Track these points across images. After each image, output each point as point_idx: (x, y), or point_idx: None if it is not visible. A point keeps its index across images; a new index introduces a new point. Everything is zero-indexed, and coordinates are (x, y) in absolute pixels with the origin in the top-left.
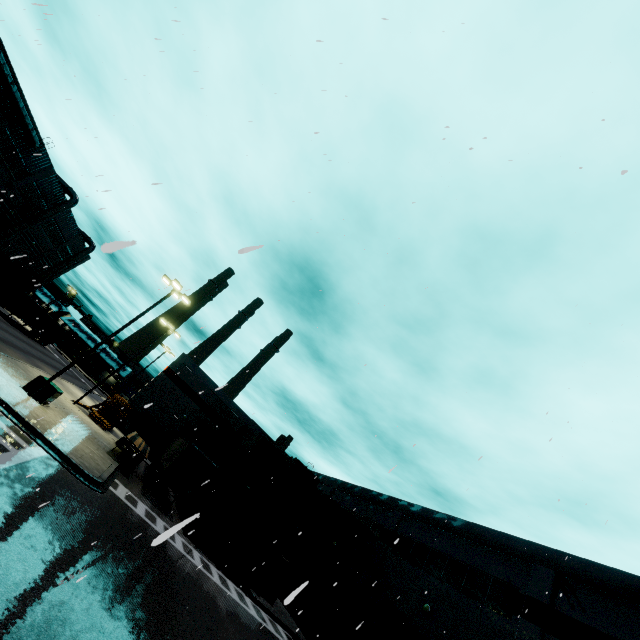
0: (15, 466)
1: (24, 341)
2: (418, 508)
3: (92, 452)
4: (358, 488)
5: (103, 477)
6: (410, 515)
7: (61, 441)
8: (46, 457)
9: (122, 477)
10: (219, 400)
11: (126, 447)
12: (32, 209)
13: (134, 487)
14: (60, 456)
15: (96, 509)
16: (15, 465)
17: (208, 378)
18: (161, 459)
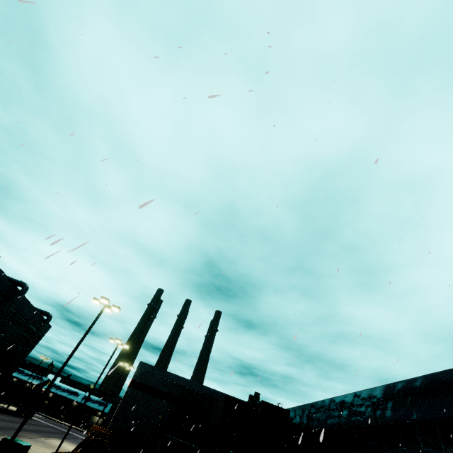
0: None
1: (7, 420)
2: (380, 389)
3: None
4: (325, 402)
5: None
6: (378, 400)
7: None
8: None
9: None
10: (183, 387)
11: None
12: None
13: None
14: None
15: None
16: None
17: (167, 372)
18: None
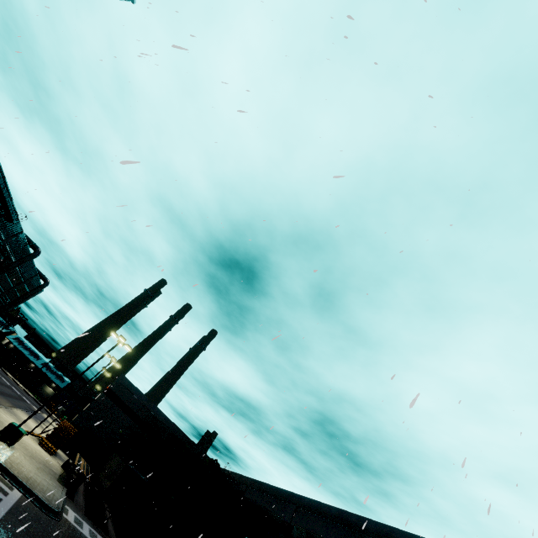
0: (8, 511)
1: None
2: (307, 500)
3: (48, 483)
4: (265, 485)
5: (59, 506)
6: (301, 507)
7: (29, 480)
8: (22, 497)
9: (69, 501)
10: (151, 413)
11: (70, 469)
12: (0, 262)
13: (79, 509)
14: (30, 494)
15: (58, 536)
16: (8, 510)
17: (142, 394)
18: (100, 477)
